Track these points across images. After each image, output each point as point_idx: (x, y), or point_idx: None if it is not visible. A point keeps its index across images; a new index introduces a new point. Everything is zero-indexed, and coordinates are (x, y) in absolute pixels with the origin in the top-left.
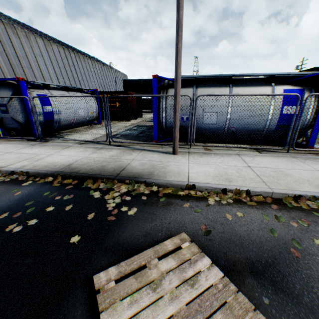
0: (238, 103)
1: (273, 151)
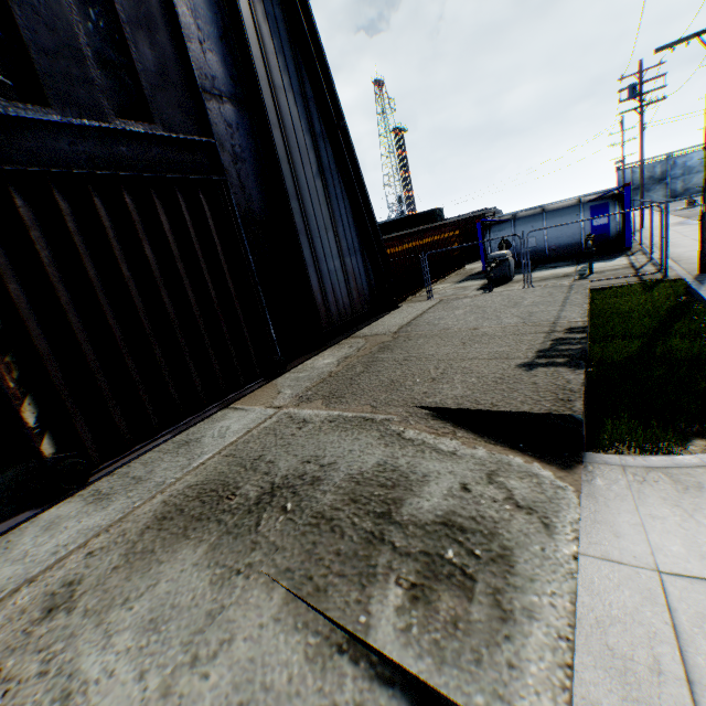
0: None
1: None
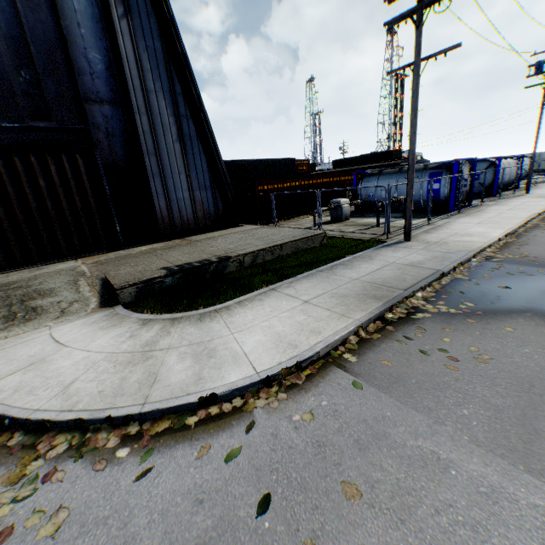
0: (510, 170)
1: (521, 190)
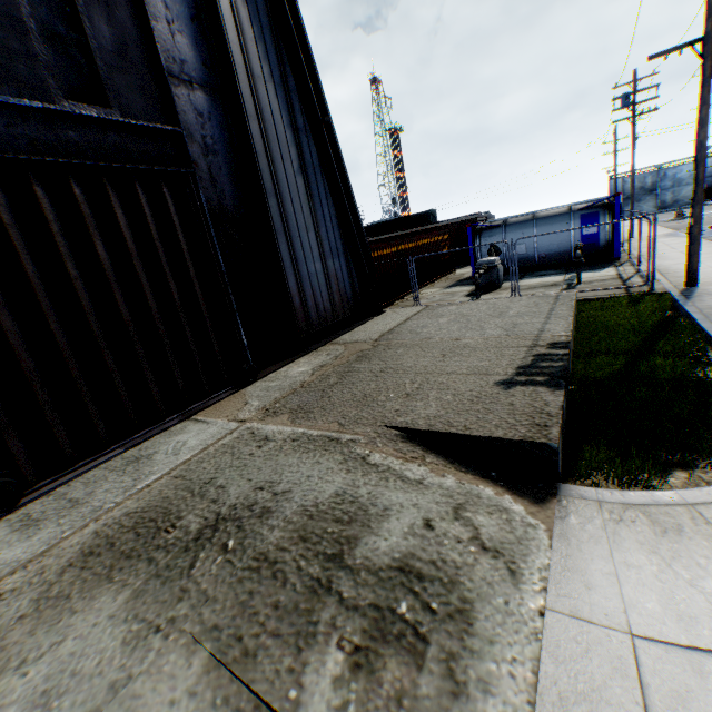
0: None
1: None
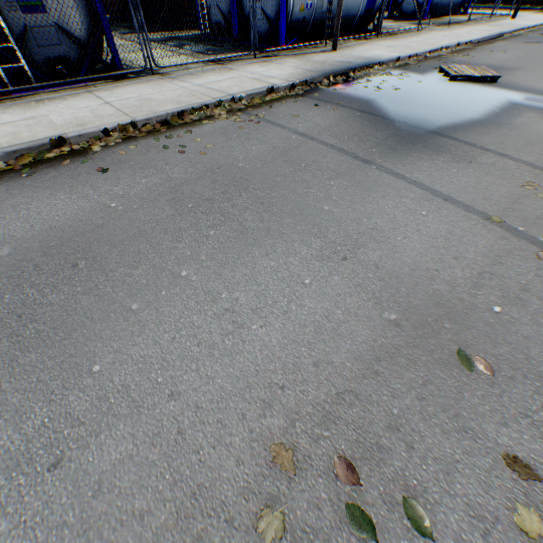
0: None
1: (370, 39)
